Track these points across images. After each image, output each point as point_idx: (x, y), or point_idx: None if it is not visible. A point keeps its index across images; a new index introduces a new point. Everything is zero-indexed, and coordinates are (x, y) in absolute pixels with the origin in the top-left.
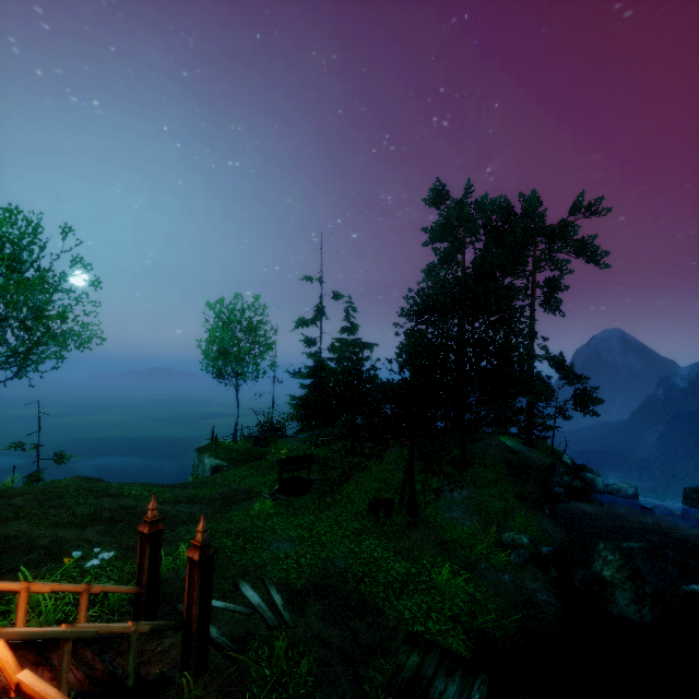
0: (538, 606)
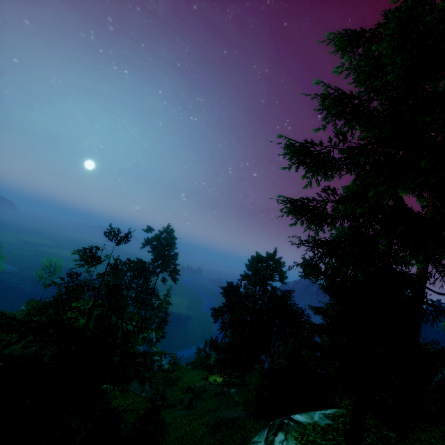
0: (30, 353)
